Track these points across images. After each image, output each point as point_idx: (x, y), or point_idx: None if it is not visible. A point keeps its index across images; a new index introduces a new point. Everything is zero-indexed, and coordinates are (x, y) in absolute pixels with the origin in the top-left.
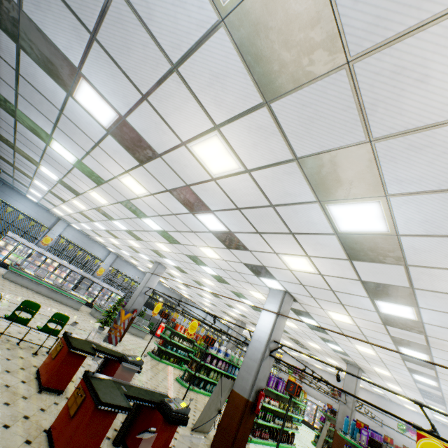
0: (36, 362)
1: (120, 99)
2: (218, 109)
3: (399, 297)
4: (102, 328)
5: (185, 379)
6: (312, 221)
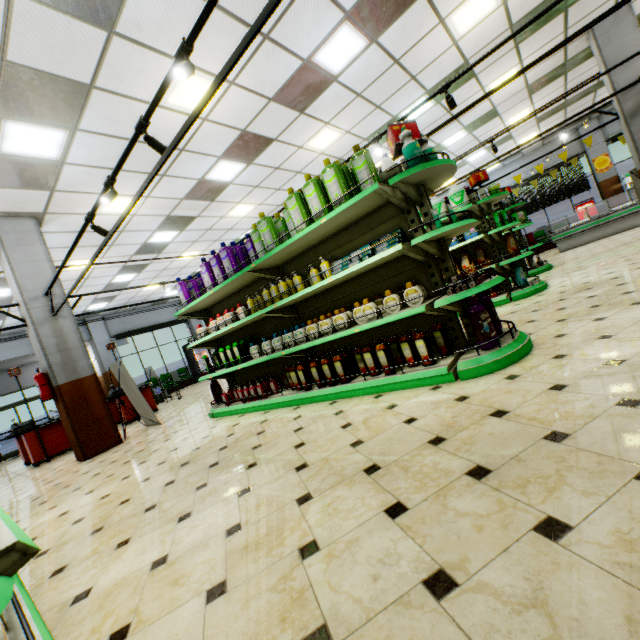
0: None
1: None
2: None
3: None
4: None
5: None
6: None
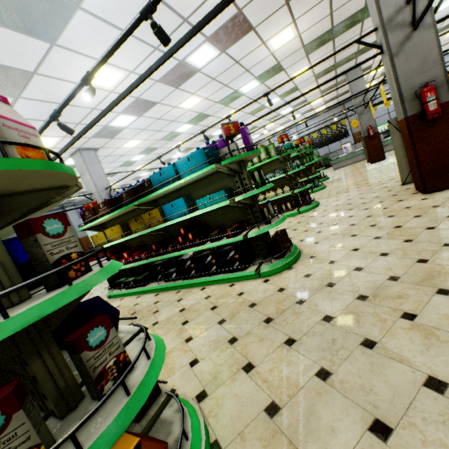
0: None
1: None
2: None
3: None
4: None
5: None
6: None
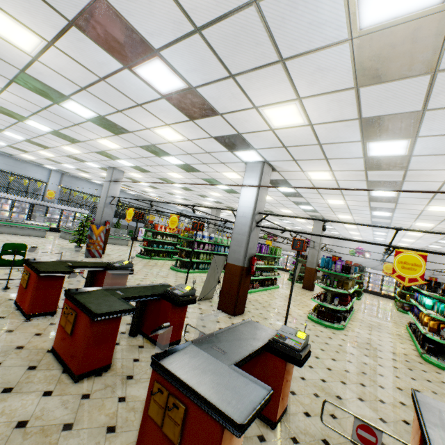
0: (10, 296)
1: None
2: None
3: (399, 130)
4: (79, 247)
5: (178, 266)
6: (319, 20)
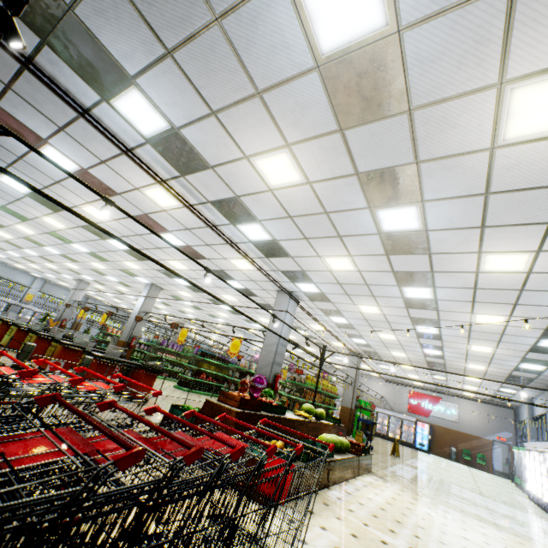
0: None
1: (0, 201)
2: (43, 211)
3: (173, 275)
4: None
5: None
6: (110, 246)
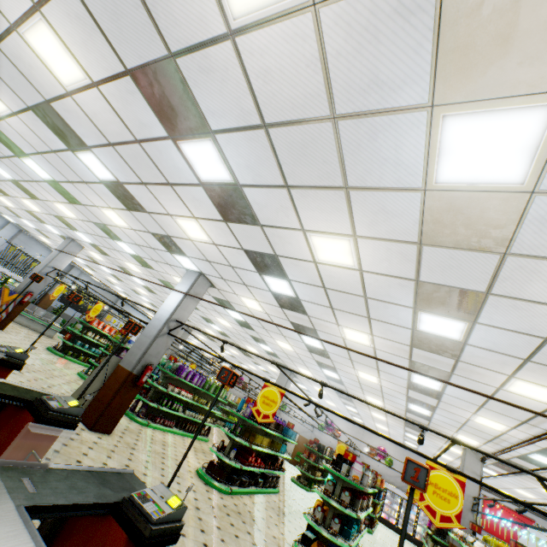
0: None
1: None
2: None
3: (274, 269)
4: None
5: (90, 373)
6: (178, 166)
